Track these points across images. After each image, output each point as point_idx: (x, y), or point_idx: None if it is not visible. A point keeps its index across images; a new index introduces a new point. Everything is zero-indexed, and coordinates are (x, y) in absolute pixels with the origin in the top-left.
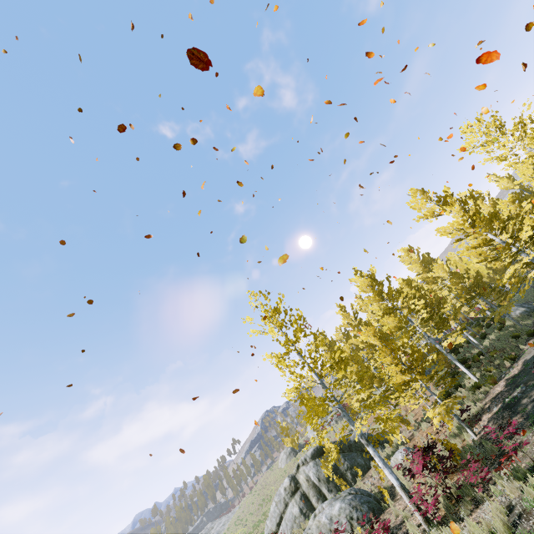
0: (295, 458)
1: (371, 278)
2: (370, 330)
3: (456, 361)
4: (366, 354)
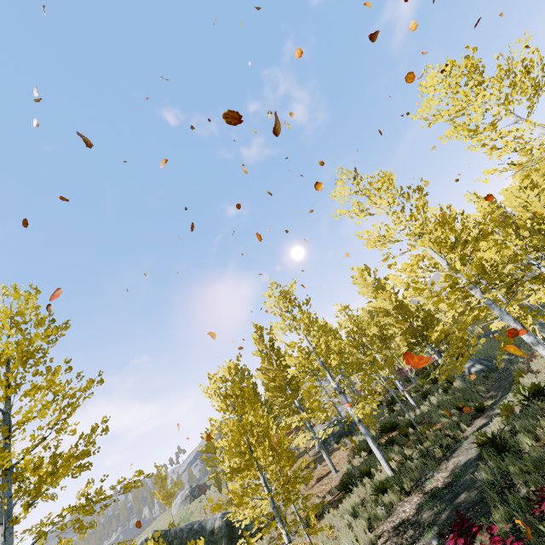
0: (189, 506)
1: (285, 296)
2: (213, 383)
3: (369, 437)
4: (272, 397)
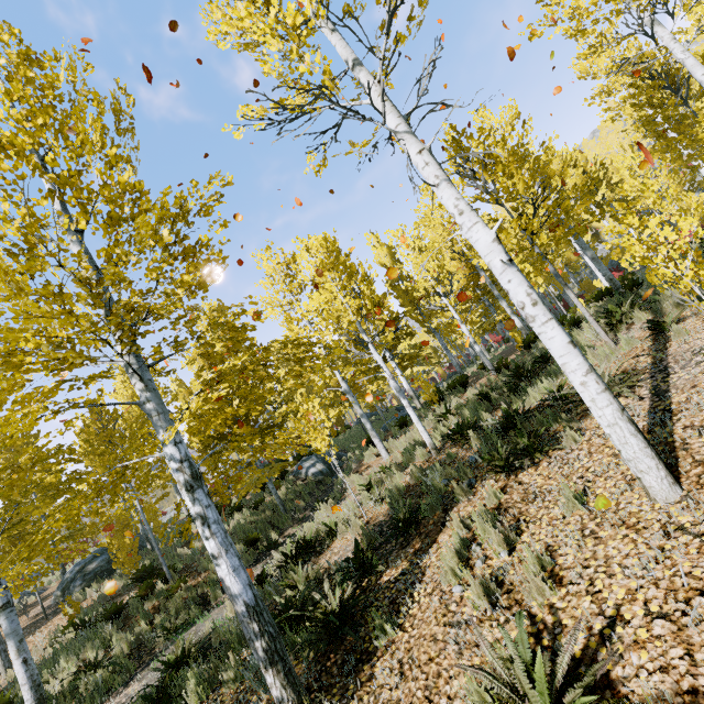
0: None
1: None
2: None
3: (13, 641)
4: None
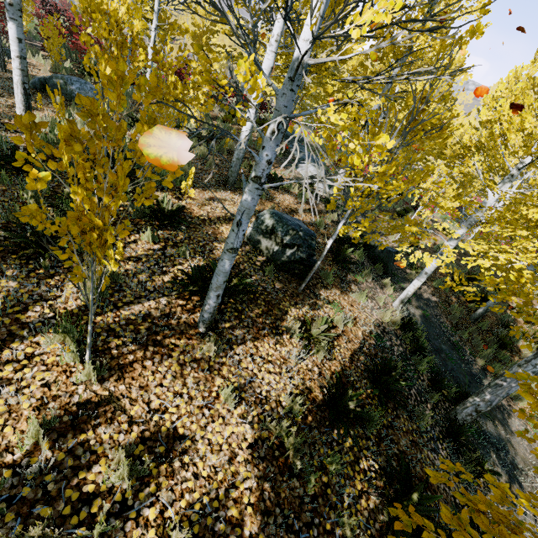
0: None
1: None
2: None
3: None
4: None
